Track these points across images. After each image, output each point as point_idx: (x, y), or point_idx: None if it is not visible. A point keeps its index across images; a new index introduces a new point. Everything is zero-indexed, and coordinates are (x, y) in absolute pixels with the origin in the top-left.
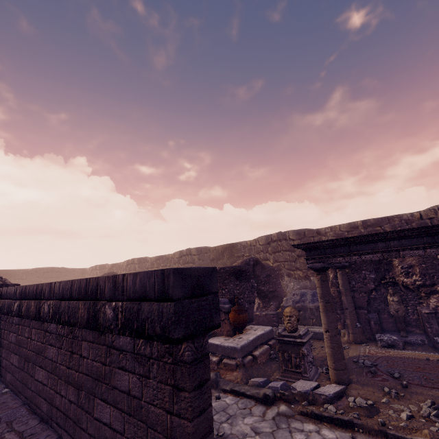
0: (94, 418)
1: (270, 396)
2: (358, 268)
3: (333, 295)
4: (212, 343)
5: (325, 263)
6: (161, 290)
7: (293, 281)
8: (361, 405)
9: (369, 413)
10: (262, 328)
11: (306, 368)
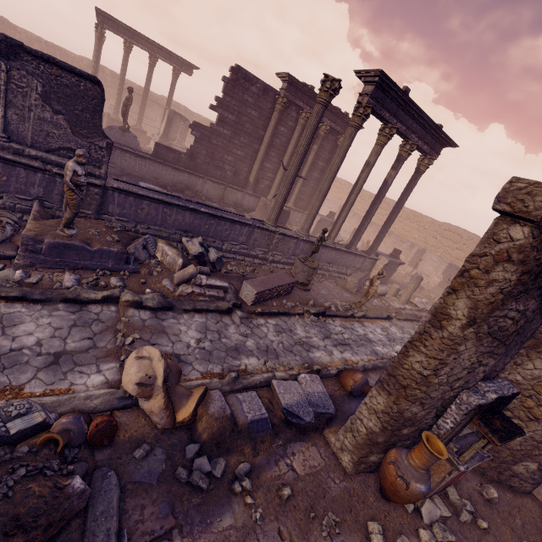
0: None
1: None
2: None
3: None
4: None
5: None
6: None
7: None
8: None
9: None
10: None
11: None
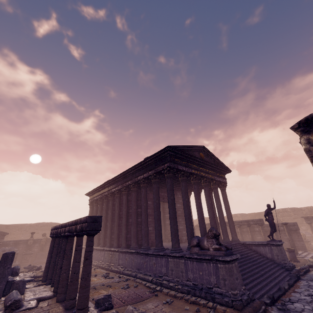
0: None
1: None
2: None
3: None
4: None
5: (310, 221)
6: (293, 224)
7: None
8: None
9: None
10: None
11: (310, 247)
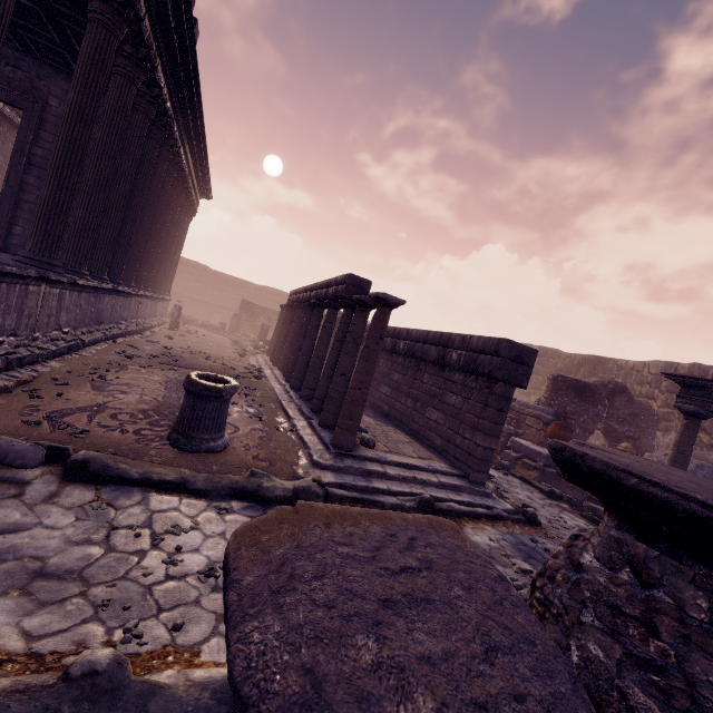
0: (425, 417)
1: (556, 493)
2: None
3: None
4: (517, 441)
5: (702, 408)
6: (495, 349)
7: None
8: None
9: None
10: None
11: None
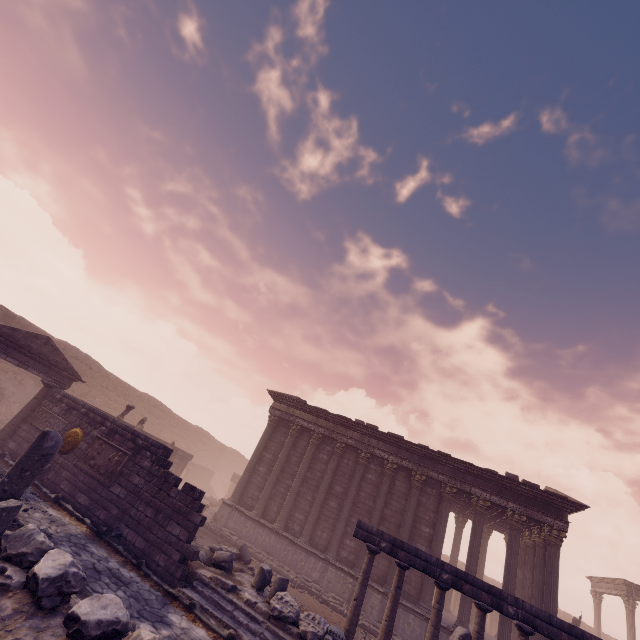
0: None
1: None
2: None
3: None
4: None
5: None
6: None
7: None
8: None
9: None
10: None
11: None
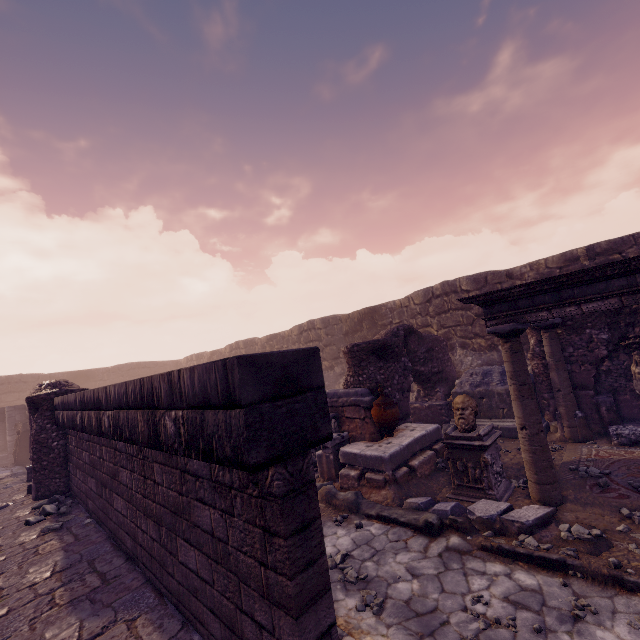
0: (179, 562)
1: (435, 524)
2: (578, 326)
3: (535, 371)
4: (349, 452)
5: (517, 322)
6: (225, 391)
7: (470, 355)
8: (581, 537)
9: (593, 549)
10: (422, 426)
11: (491, 482)
